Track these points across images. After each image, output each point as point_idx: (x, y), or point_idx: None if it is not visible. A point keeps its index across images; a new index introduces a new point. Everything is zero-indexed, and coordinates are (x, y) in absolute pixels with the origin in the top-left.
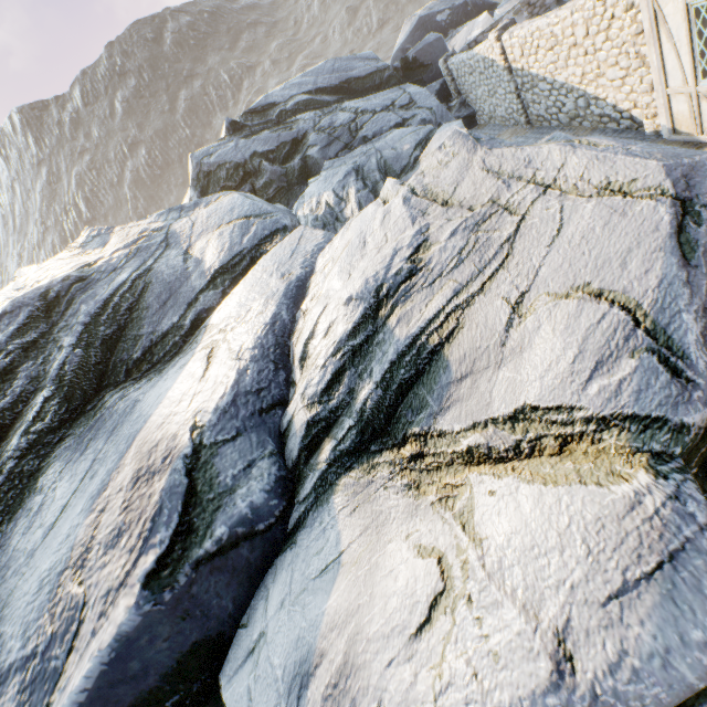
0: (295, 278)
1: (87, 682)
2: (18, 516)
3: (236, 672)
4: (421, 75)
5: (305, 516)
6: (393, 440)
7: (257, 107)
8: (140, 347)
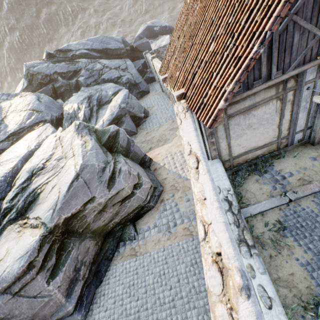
0: (30, 150)
1: None
2: None
3: None
4: (138, 54)
5: None
6: (24, 217)
7: (63, 49)
8: None
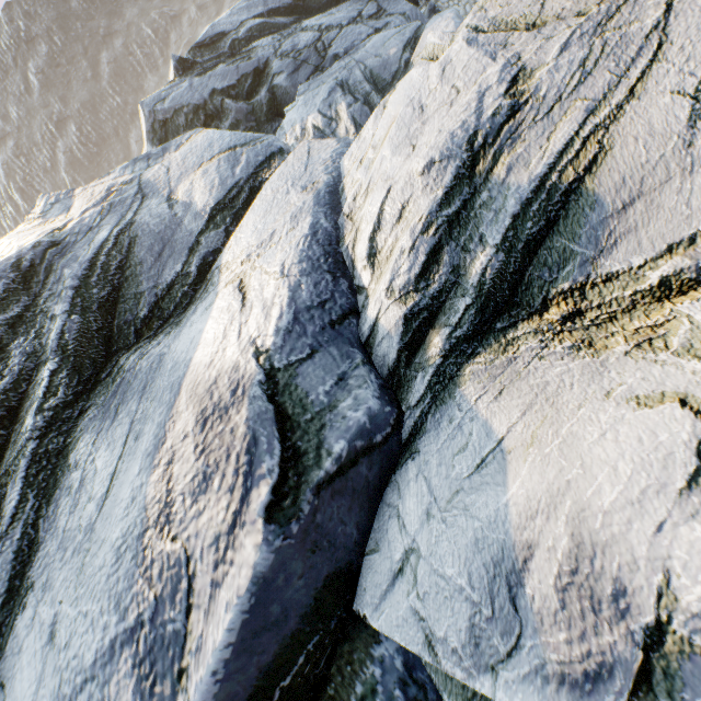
0: (323, 185)
1: (230, 635)
2: (56, 497)
3: (384, 598)
4: None
5: (422, 421)
6: (527, 309)
7: (205, 40)
8: (145, 304)
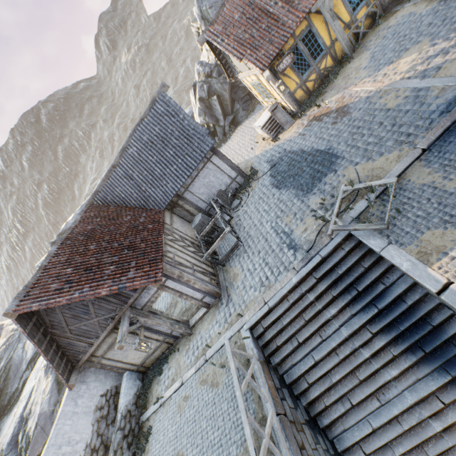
0: (35, 384)
1: None
2: None
3: None
4: None
5: None
6: None
7: (63, 231)
8: (7, 399)
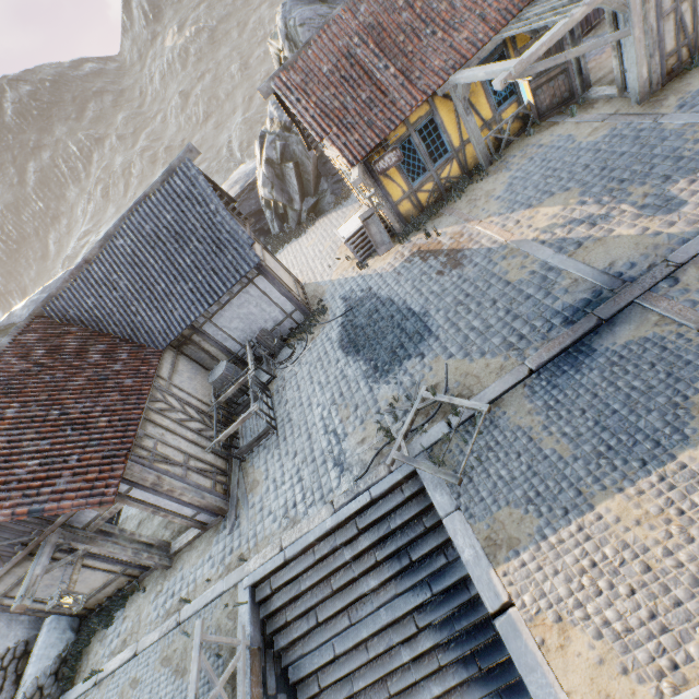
0: None
1: None
2: None
3: None
4: None
5: None
6: None
7: (1, 327)
8: None
